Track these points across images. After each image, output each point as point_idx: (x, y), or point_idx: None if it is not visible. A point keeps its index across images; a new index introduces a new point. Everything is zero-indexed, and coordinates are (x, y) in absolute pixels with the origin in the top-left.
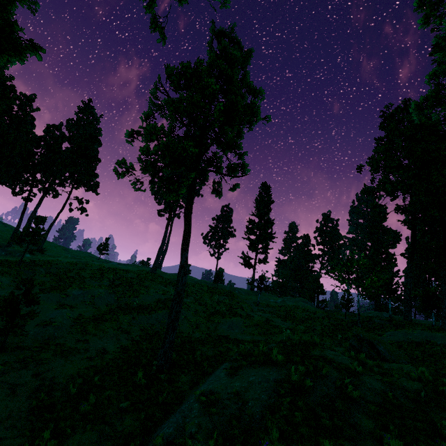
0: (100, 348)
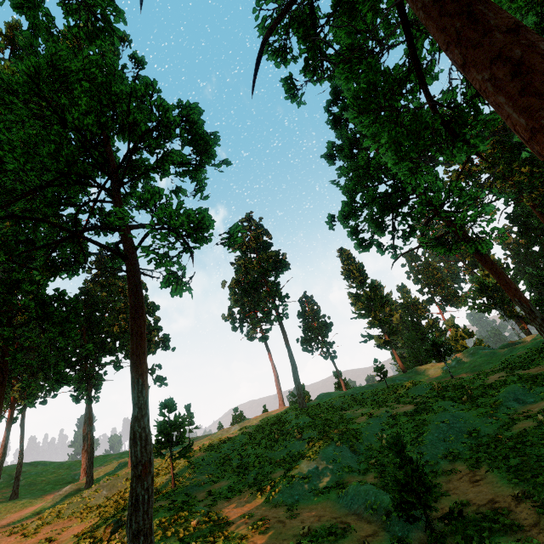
0: (497, 498)
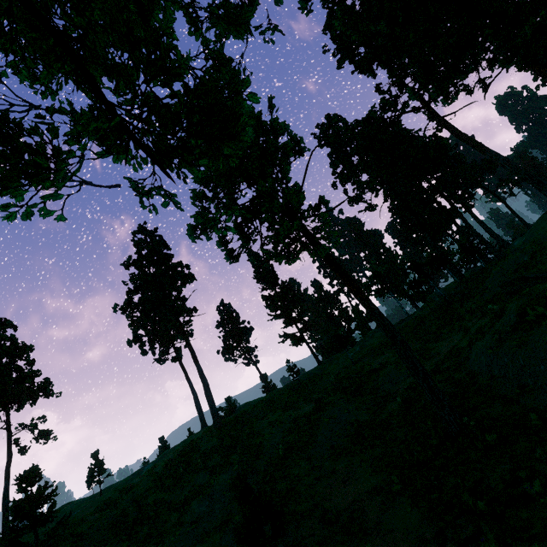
0: (357, 497)
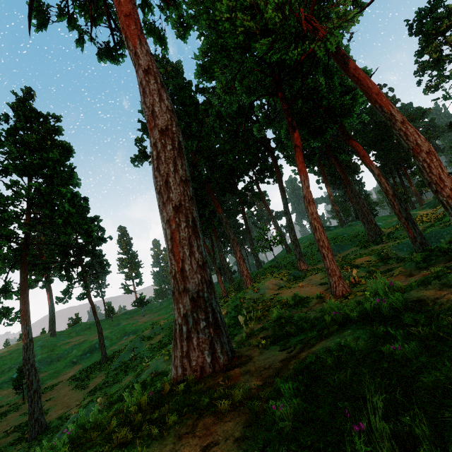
0: (68, 377)
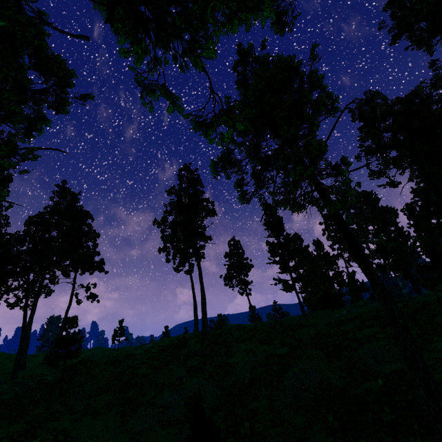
0: None
